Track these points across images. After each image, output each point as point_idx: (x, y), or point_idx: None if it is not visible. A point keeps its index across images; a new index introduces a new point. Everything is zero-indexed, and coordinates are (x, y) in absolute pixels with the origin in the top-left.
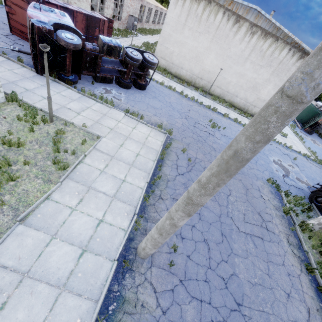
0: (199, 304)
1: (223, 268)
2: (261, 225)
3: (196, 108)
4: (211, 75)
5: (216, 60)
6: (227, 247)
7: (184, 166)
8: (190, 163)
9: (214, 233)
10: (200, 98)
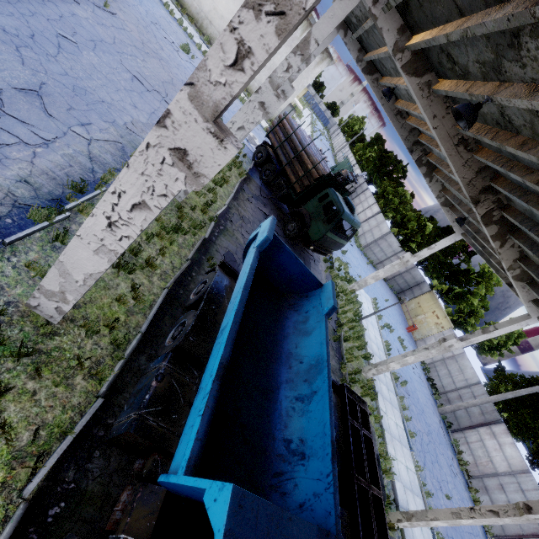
0: (5, 1)
1: (66, 35)
2: (159, 92)
3: (178, 31)
4: (224, 23)
5: (233, 4)
6: (90, 45)
7: (94, 0)
8: (106, 9)
9: (81, 30)
10: (196, 39)
